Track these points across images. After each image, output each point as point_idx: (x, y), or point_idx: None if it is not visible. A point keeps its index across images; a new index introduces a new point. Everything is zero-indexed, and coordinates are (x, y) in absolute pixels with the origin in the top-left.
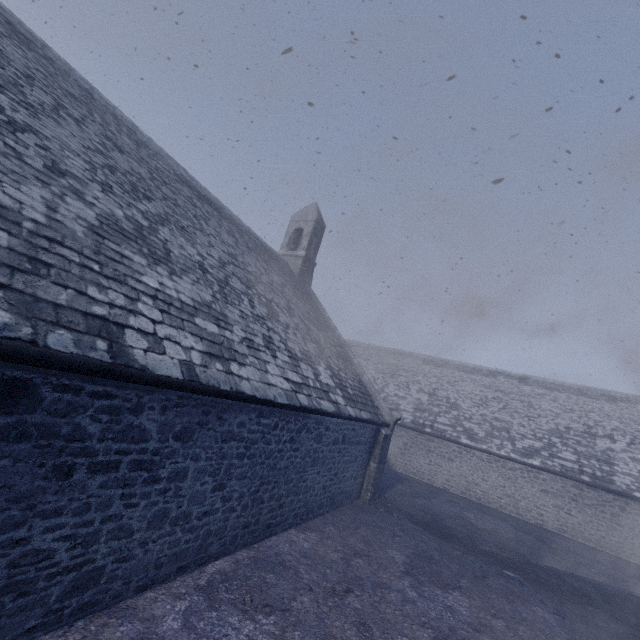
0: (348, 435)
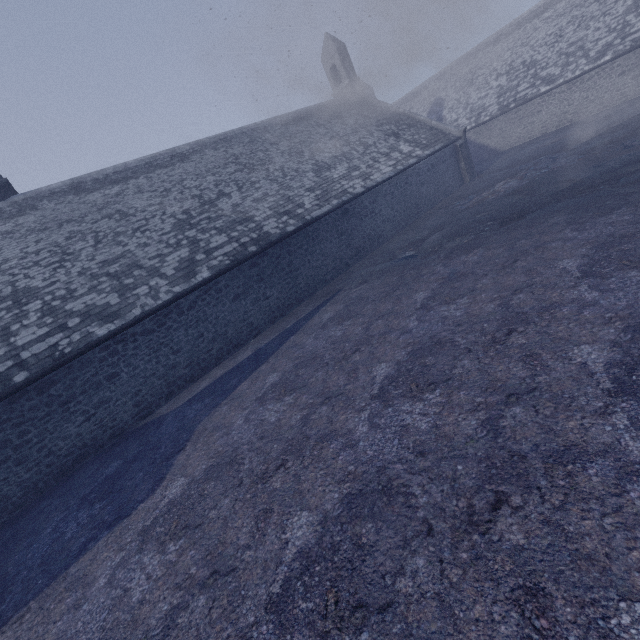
0: (434, 163)
